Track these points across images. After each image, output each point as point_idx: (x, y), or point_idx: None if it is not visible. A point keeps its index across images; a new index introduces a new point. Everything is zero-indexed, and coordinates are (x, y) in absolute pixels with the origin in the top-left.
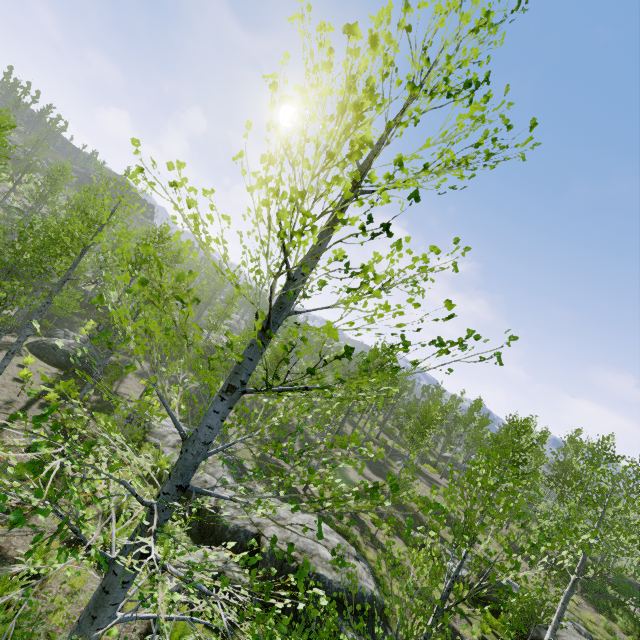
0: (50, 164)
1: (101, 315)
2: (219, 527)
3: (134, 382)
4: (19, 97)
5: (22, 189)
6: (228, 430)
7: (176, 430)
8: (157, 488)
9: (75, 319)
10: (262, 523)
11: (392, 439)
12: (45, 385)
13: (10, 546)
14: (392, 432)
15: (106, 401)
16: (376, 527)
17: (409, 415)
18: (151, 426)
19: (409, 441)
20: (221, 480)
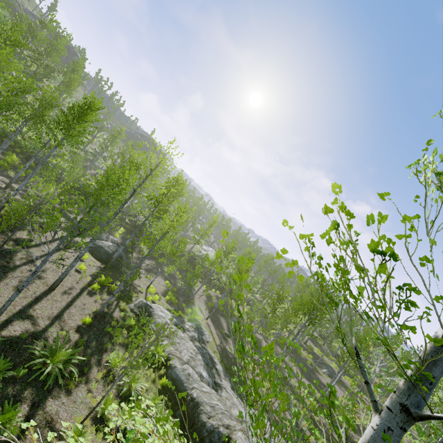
0: (114, 127)
1: (127, 224)
2: (198, 422)
3: (143, 276)
4: (102, 87)
5: (95, 140)
6: (200, 322)
7: (169, 321)
8: (154, 372)
9: (113, 225)
10: (231, 425)
11: (316, 346)
12: (92, 276)
13: (58, 418)
14: (316, 340)
15: (126, 291)
16: (312, 436)
17: (338, 335)
18: (153, 316)
19: (330, 350)
20: (199, 374)
